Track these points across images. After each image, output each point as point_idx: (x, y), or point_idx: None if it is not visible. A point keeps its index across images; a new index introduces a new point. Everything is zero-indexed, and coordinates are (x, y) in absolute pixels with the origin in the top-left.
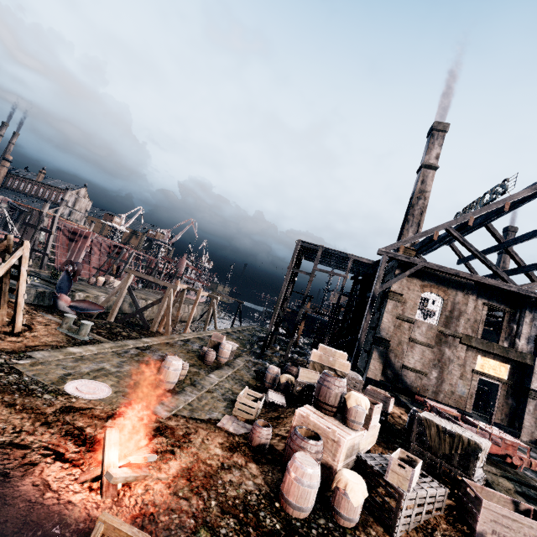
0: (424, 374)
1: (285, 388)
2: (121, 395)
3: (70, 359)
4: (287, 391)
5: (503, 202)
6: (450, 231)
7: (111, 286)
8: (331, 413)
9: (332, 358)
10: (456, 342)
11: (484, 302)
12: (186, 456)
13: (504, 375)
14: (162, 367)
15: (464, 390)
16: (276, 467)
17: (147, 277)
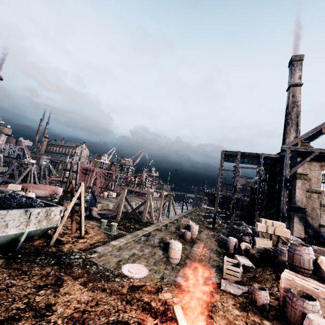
0: None
1: (246, 252)
2: (154, 272)
3: (115, 250)
4: (248, 254)
5: None
6: None
7: (111, 197)
8: (307, 274)
9: (274, 228)
10: None
11: None
12: (220, 319)
13: None
14: (170, 249)
15: None
16: (283, 322)
17: (135, 189)
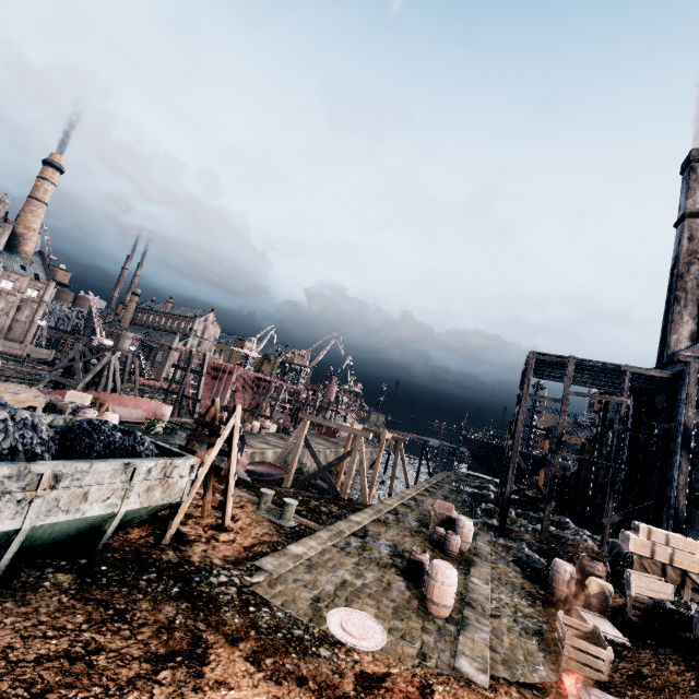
0: None
1: (601, 603)
2: (399, 637)
3: (300, 567)
4: (606, 609)
5: None
6: None
7: (266, 432)
8: None
9: (672, 549)
10: None
11: None
12: None
13: None
14: (430, 580)
15: None
16: None
17: (327, 423)
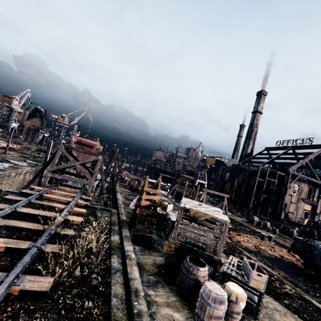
0: (294, 213)
1: None
2: None
3: None
4: None
5: (320, 152)
6: (307, 162)
7: None
8: None
9: None
10: (301, 201)
11: (308, 186)
12: None
13: (310, 209)
14: None
15: (301, 216)
16: None
17: (214, 192)
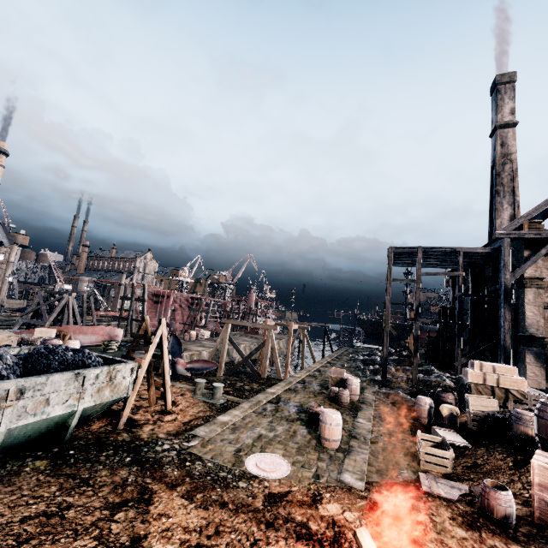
0: None
1: (451, 421)
2: (300, 467)
3: (227, 430)
4: (455, 425)
5: None
6: None
7: (202, 338)
8: None
9: (498, 375)
10: None
11: None
12: (436, 547)
13: None
14: (322, 423)
15: None
16: (546, 547)
17: (244, 323)
